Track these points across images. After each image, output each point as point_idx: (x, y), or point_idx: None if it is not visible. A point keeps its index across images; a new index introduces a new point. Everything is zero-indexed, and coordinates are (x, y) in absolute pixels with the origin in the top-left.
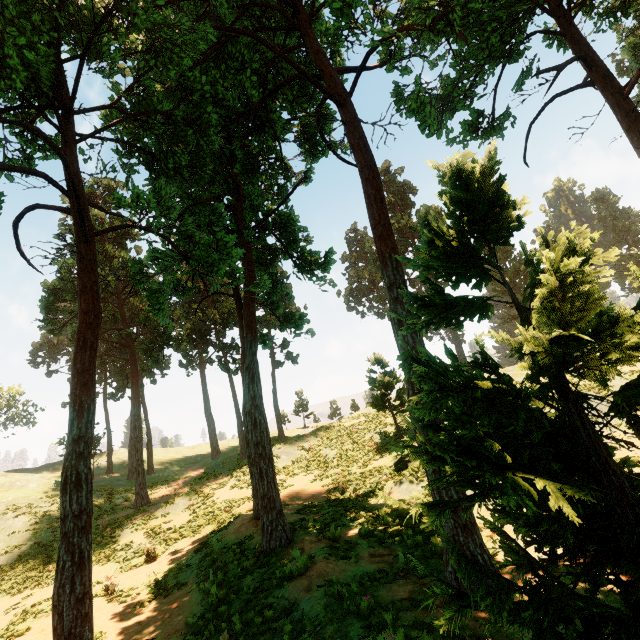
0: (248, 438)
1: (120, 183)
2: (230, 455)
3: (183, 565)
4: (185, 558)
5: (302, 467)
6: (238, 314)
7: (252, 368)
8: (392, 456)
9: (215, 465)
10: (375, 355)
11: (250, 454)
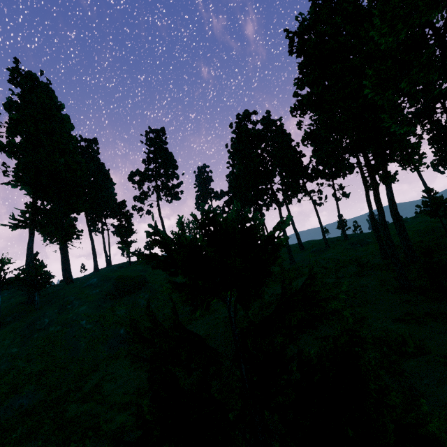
0: (375, 229)
1: (254, 112)
2: (318, 247)
3: (359, 272)
4: (356, 271)
5: (376, 248)
6: (362, 175)
7: (392, 198)
8: (446, 238)
9: (313, 251)
10: (428, 188)
11: (377, 235)
